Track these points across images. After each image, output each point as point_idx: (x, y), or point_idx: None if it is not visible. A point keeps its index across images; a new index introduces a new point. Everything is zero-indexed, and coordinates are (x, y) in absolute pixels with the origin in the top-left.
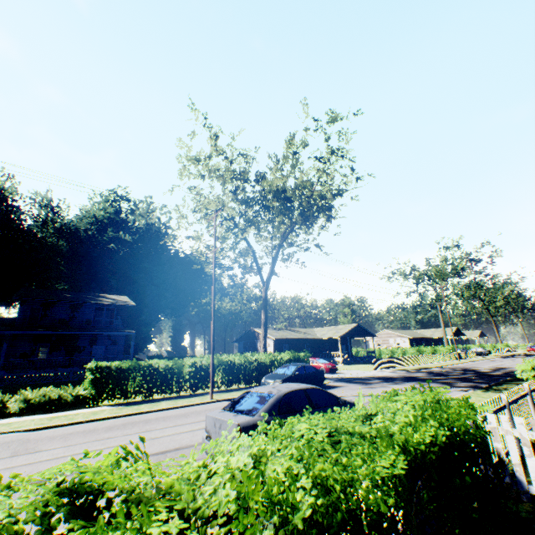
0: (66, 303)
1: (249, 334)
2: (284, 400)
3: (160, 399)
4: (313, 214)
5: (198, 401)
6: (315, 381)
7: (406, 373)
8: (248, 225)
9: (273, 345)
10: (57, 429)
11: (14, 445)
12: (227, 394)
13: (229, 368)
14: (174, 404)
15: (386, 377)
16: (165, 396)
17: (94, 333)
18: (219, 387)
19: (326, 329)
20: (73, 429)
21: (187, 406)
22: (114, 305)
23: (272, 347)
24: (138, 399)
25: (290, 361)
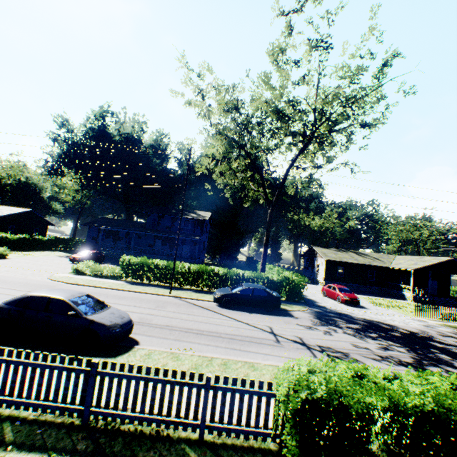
0: (169, 216)
1: (310, 252)
2: (27, 300)
3: (155, 285)
4: (331, 127)
5: (158, 292)
6: (264, 304)
7: (442, 333)
8: (266, 150)
9: (325, 265)
10: (75, 286)
11: (43, 287)
12: (191, 294)
13: (213, 276)
14: (145, 290)
15: (386, 327)
16: (168, 285)
17: (174, 236)
18: (201, 288)
19: (407, 259)
20: (77, 288)
21: (147, 294)
22: (196, 219)
23: (323, 266)
24: (151, 282)
25: (278, 282)
